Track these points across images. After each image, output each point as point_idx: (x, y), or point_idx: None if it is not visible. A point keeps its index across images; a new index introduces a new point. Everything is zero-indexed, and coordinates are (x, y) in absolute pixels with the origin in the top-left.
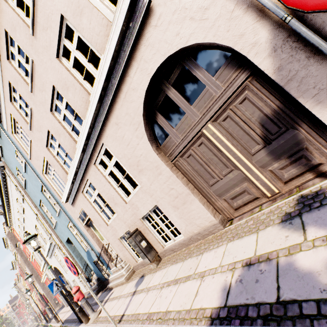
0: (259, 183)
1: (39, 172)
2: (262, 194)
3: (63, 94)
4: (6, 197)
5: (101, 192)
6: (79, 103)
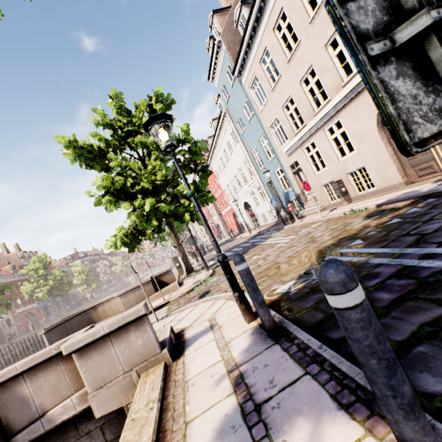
0: (440, 163)
1: (263, 125)
2: (440, 170)
3: (318, 74)
4: (217, 139)
5: (321, 151)
6: (330, 84)
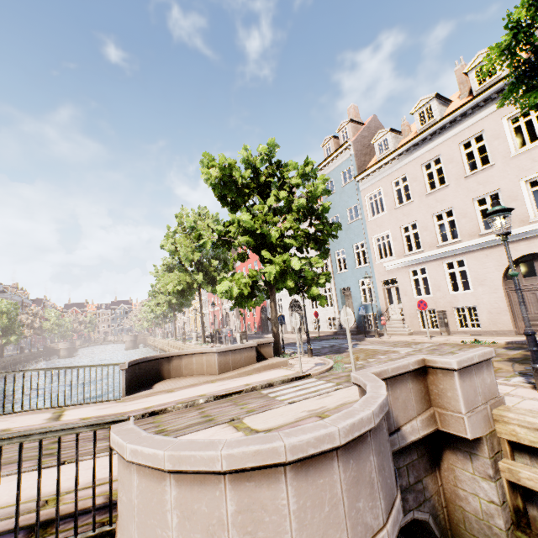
0: None
1: (367, 234)
2: None
3: (457, 216)
4: None
5: (431, 278)
6: (467, 229)
